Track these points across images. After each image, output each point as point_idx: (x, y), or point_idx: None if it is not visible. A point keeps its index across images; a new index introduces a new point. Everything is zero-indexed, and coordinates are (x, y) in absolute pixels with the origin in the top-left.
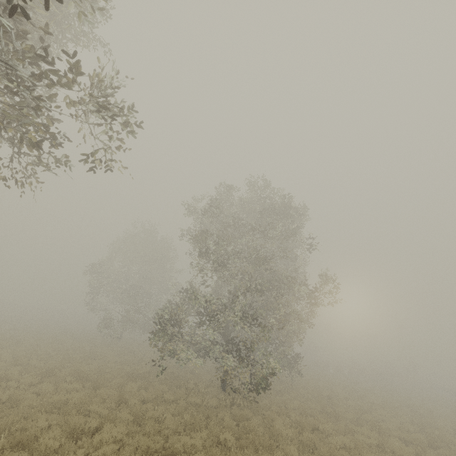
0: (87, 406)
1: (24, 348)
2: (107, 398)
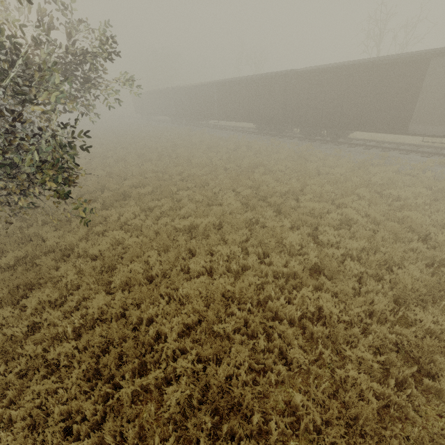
0: None
1: None
2: None
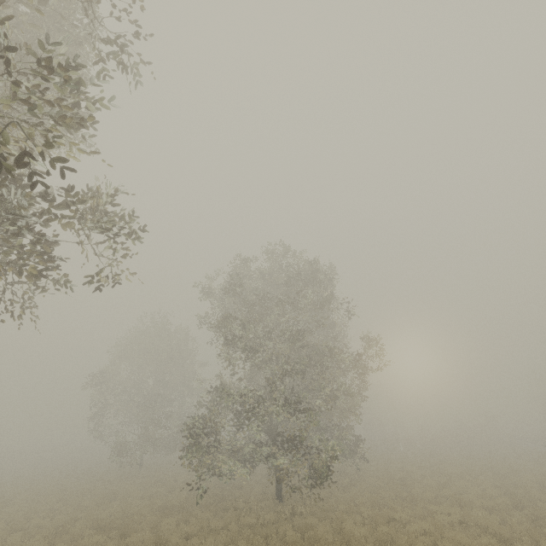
0: None
1: (18, 507)
2: (140, 545)
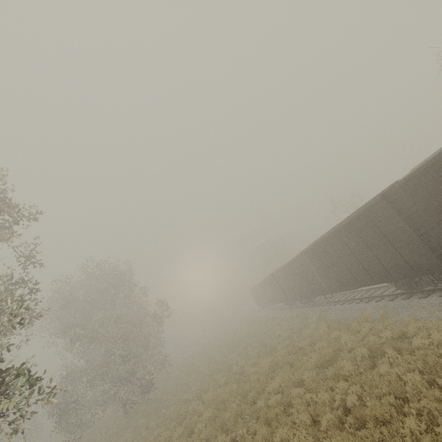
0: None
1: None
2: None
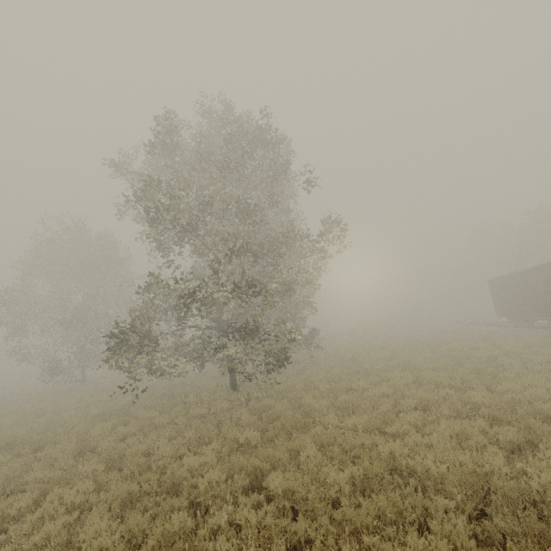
0: (23, 479)
1: None
2: (61, 456)
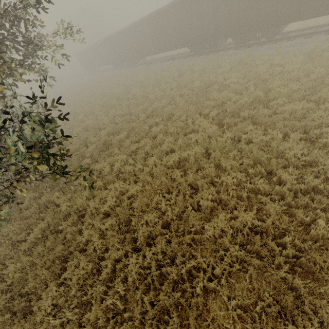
0: None
1: None
2: None
